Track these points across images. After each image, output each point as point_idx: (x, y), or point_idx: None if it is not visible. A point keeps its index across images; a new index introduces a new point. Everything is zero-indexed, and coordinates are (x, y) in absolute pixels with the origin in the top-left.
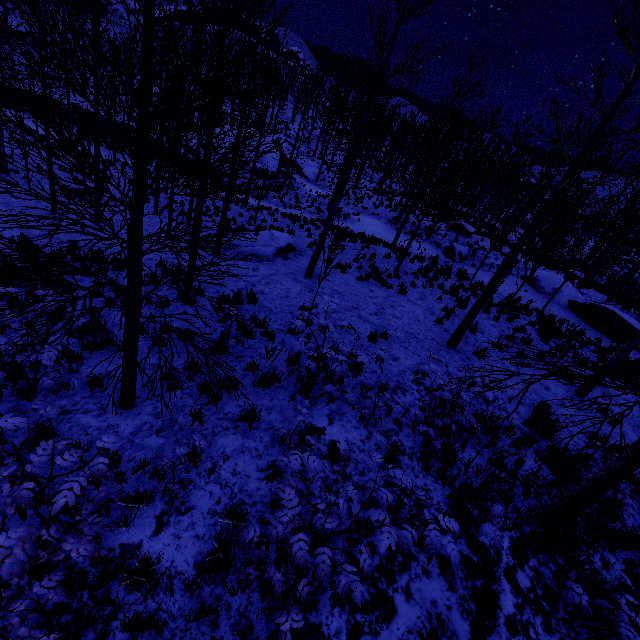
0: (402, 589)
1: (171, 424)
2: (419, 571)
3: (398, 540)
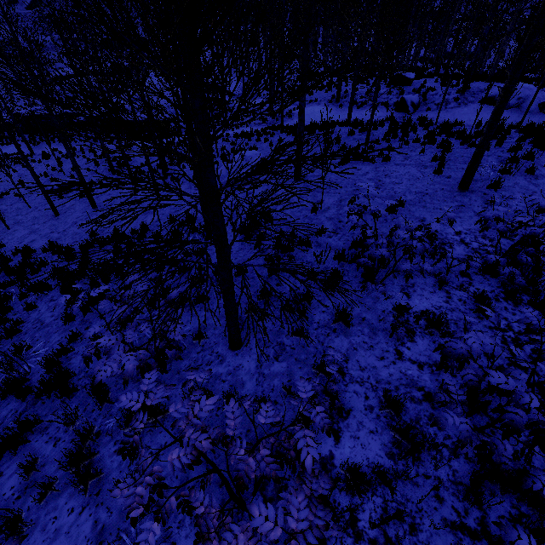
0: None
1: (281, 348)
2: None
3: None
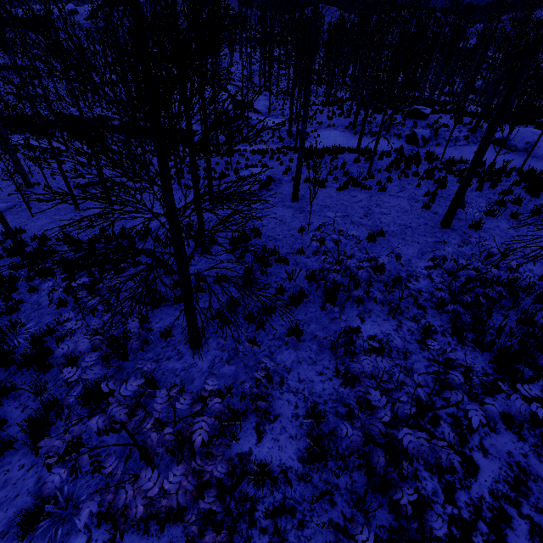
0: (477, 447)
1: (235, 353)
2: (486, 430)
3: (484, 414)
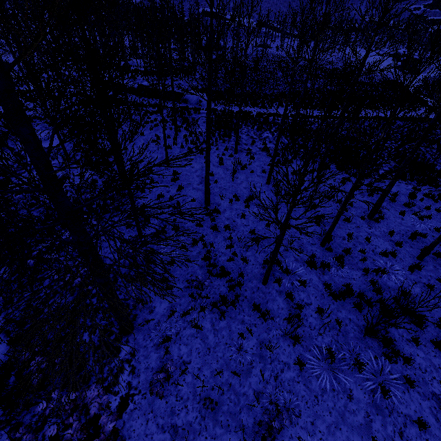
0: None
1: None
2: None
3: None
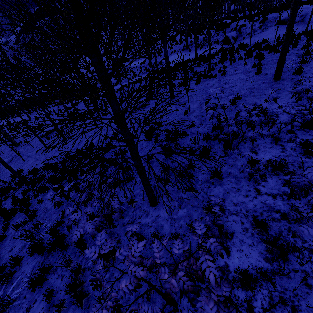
0: None
1: (181, 200)
2: None
3: None
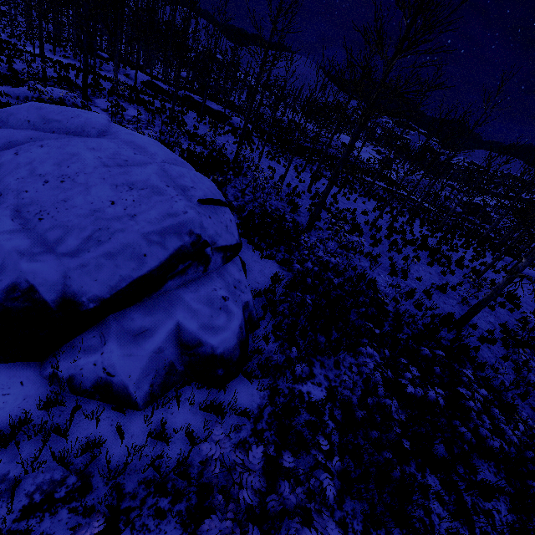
0: None
1: None
2: None
3: None
